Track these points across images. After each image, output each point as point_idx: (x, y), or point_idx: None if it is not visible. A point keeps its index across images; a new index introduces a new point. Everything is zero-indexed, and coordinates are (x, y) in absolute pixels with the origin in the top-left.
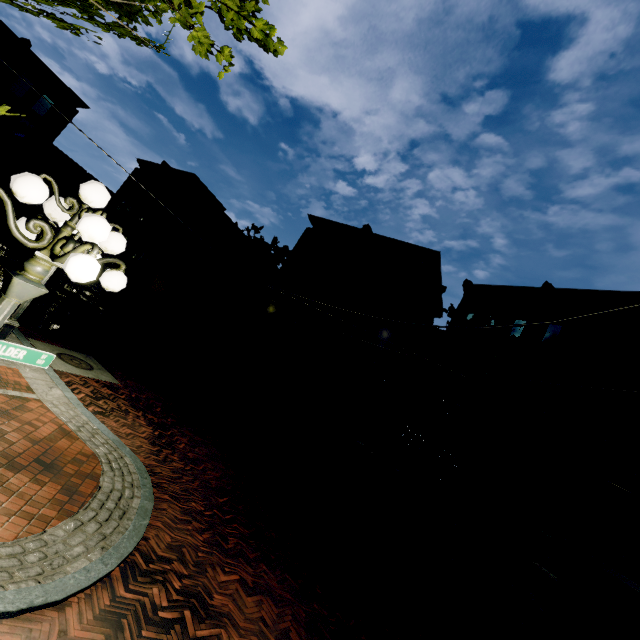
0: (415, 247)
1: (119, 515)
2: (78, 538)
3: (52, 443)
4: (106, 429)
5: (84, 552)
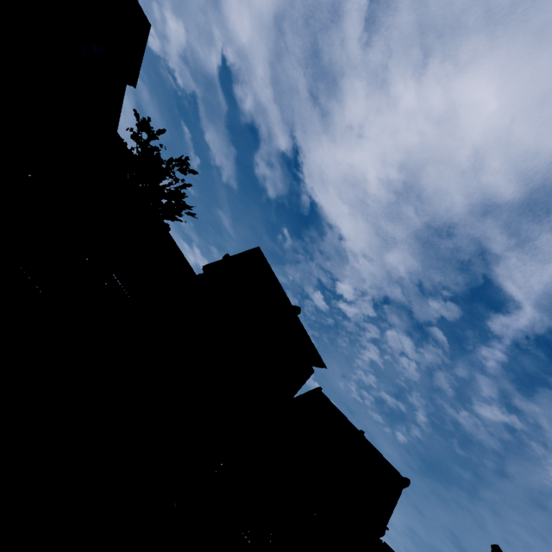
0: (316, 353)
1: None
2: None
3: None
4: None
5: None
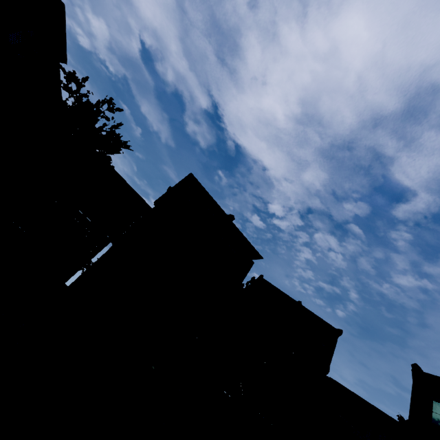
0: (253, 248)
1: None
2: None
3: None
4: None
5: None
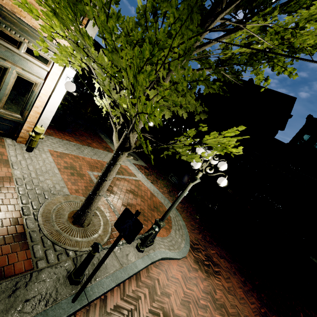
0: (280, 94)
1: (180, 227)
2: (177, 236)
3: (152, 199)
4: (159, 191)
5: (181, 241)
